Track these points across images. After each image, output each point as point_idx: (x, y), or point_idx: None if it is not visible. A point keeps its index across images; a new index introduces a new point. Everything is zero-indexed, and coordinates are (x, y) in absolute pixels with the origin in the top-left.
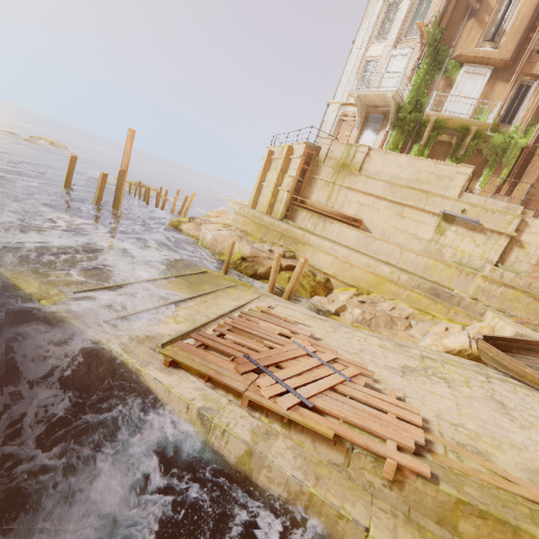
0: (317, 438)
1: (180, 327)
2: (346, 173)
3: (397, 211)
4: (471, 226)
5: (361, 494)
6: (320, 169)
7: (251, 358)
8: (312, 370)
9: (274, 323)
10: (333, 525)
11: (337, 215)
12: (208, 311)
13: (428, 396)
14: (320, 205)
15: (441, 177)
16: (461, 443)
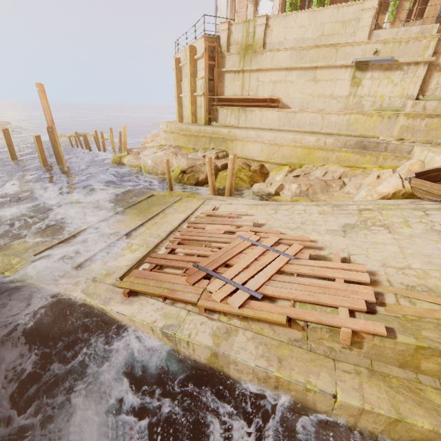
0: (273, 323)
1: (136, 254)
2: (251, 54)
3: (309, 77)
4: (386, 67)
5: (324, 363)
6: (226, 60)
7: (200, 266)
8: (258, 259)
9: (219, 224)
10: (303, 397)
11: (254, 101)
12: (159, 231)
13: (371, 248)
14: (236, 97)
15: (347, 22)
16: (411, 285)
